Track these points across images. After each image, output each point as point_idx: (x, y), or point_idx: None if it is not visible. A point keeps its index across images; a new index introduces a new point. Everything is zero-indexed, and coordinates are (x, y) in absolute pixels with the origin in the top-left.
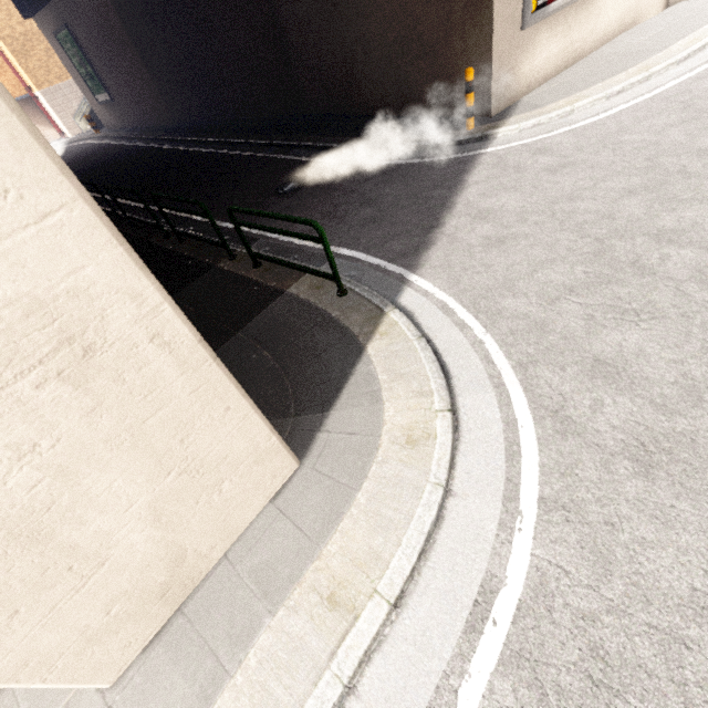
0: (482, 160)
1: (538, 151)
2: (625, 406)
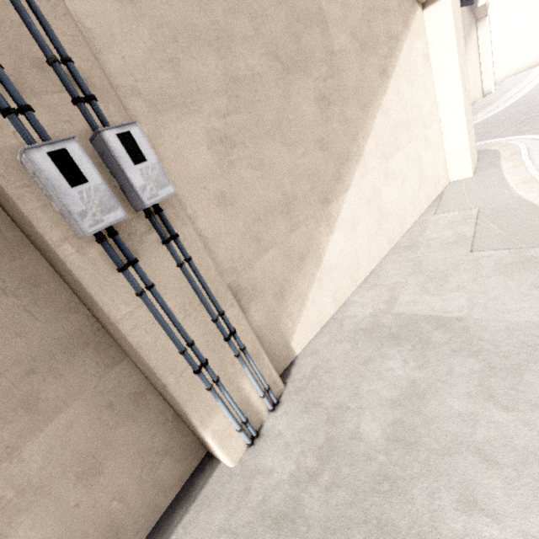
0: None
1: (474, 126)
2: None
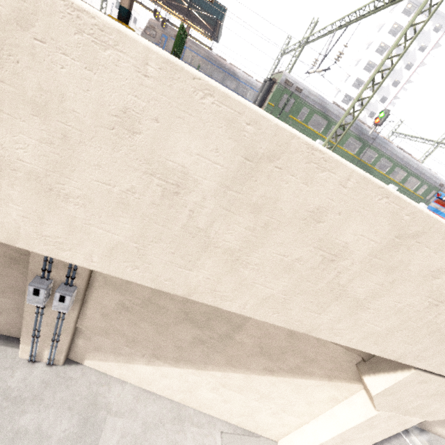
0: (401, 439)
1: None
2: None
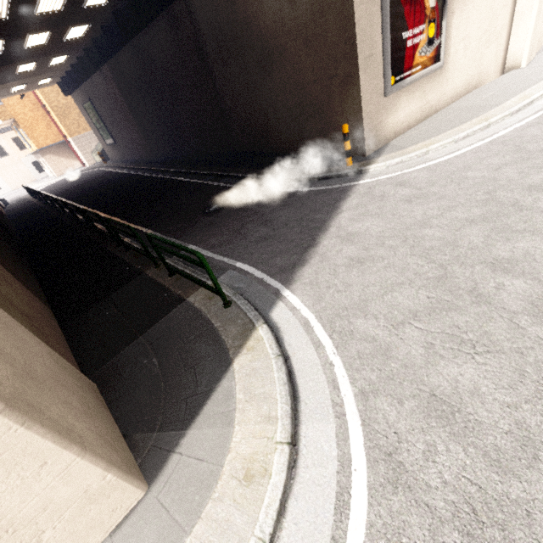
0: (356, 190)
1: (399, 183)
2: (458, 456)
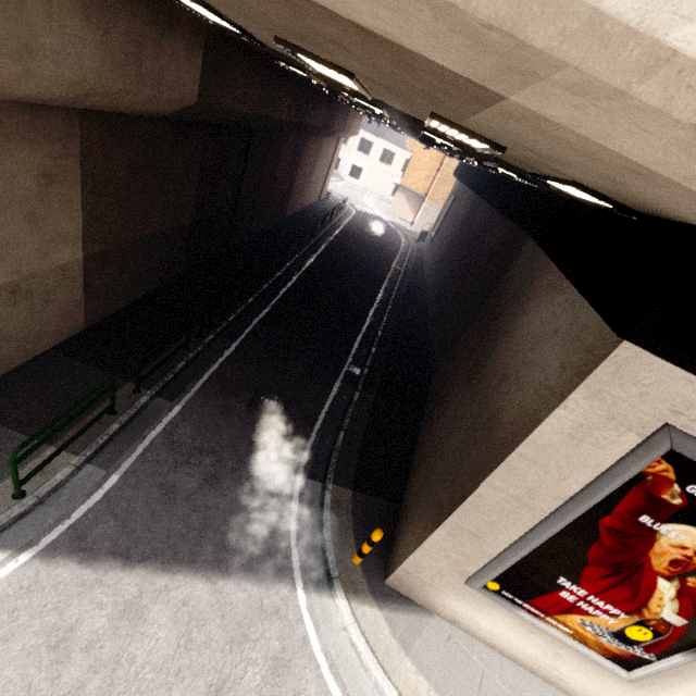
0: (275, 590)
1: (283, 663)
2: None
